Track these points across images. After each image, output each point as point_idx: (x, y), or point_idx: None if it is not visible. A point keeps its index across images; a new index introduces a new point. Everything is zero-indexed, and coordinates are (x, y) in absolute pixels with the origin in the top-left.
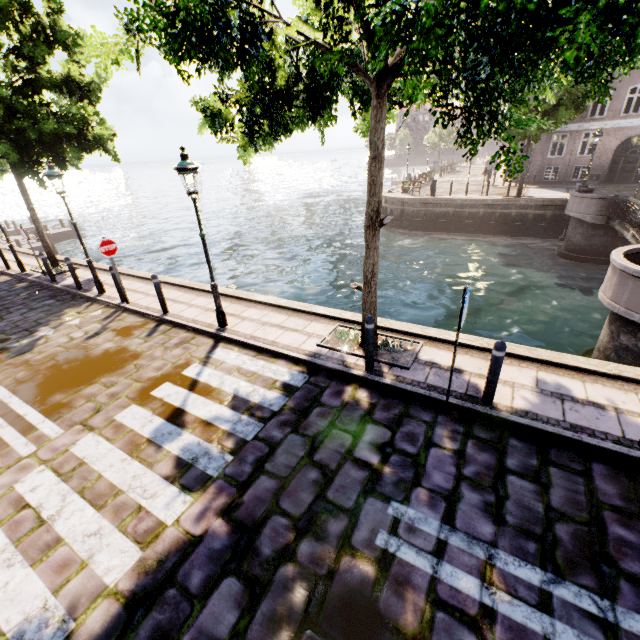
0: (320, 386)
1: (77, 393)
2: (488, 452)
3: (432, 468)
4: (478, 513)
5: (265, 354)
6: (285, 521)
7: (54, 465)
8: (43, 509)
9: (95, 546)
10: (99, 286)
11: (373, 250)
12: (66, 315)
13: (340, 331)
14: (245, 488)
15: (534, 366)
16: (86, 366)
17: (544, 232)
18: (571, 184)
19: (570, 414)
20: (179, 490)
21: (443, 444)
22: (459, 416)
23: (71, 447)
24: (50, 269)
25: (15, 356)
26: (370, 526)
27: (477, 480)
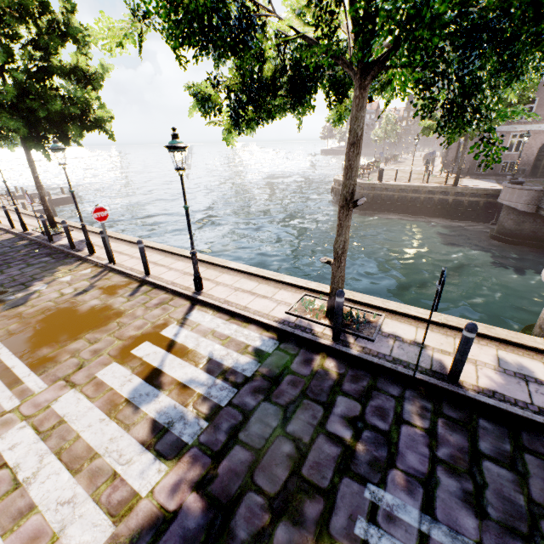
0: (290, 353)
1: (63, 348)
2: (459, 433)
3: (405, 447)
4: (458, 503)
5: (237, 318)
6: (260, 499)
7: (35, 422)
8: (19, 470)
9: (67, 516)
10: (90, 247)
11: (345, 228)
12: (59, 272)
13: (306, 300)
14: (219, 459)
15: (493, 344)
16: (73, 321)
17: (477, 216)
18: (499, 176)
19: (537, 397)
20: (154, 457)
21: (413, 421)
22: (426, 392)
23: (53, 403)
24: (48, 230)
25: (10, 308)
26: (347, 511)
27: (452, 464)
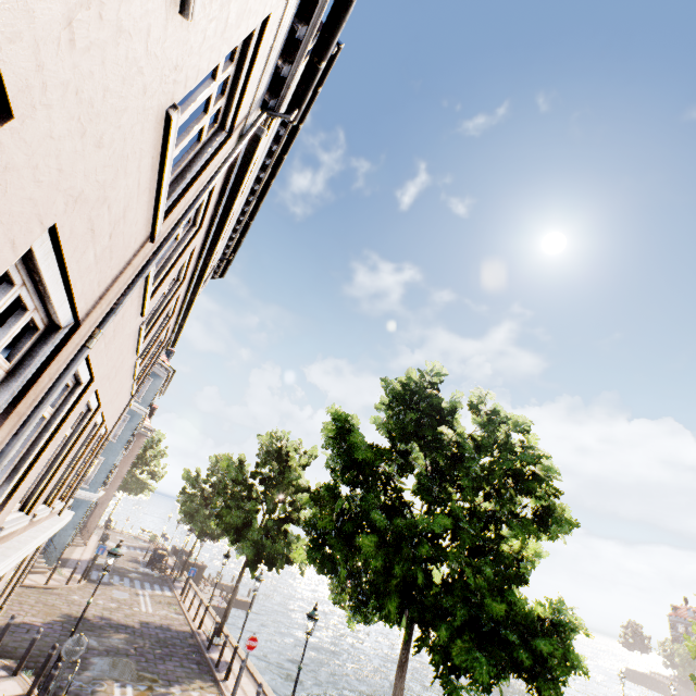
0: None
1: None
2: None
3: None
4: None
5: None
6: None
7: None
8: None
9: None
10: (228, 671)
11: None
12: (195, 683)
13: None
14: None
15: None
16: None
17: None
18: None
19: None
20: None
21: None
22: None
23: None
24: (213, 637)
25: None
26: None
27: None
